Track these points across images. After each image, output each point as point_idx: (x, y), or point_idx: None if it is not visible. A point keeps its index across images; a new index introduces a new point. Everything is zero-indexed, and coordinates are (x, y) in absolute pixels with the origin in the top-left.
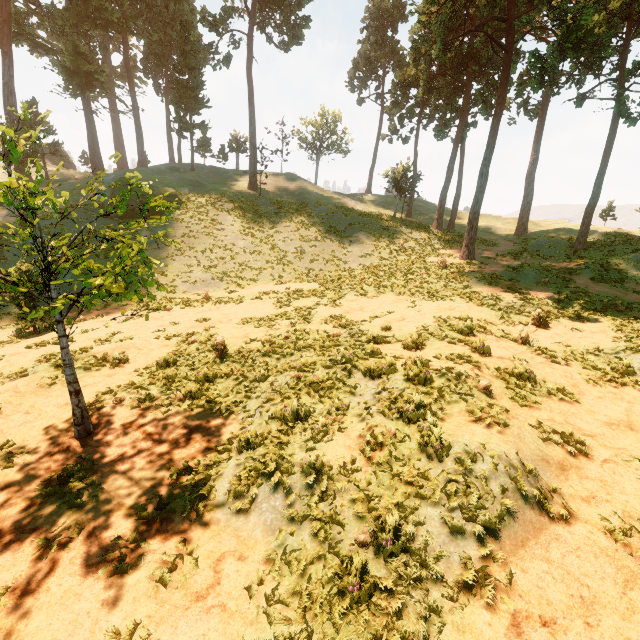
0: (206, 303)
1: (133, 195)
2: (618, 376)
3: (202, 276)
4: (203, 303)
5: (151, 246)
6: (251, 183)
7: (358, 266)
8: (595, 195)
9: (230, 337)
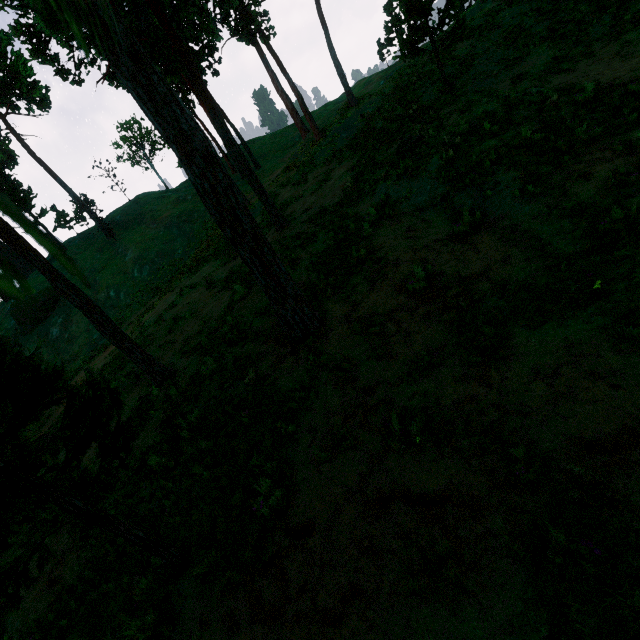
0: (100, 353)
1: (27, 310)
2: (229, 283)
3: (96, 335)
4: (98, 354)
5: (61, 335)
6: (106, 233)
7: (188, 258)
8: (297, 97)
9: (96, 371)
